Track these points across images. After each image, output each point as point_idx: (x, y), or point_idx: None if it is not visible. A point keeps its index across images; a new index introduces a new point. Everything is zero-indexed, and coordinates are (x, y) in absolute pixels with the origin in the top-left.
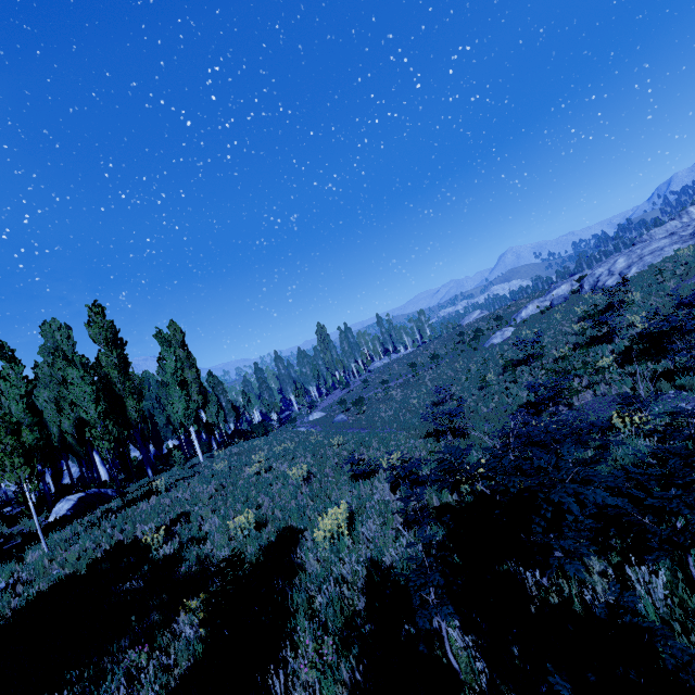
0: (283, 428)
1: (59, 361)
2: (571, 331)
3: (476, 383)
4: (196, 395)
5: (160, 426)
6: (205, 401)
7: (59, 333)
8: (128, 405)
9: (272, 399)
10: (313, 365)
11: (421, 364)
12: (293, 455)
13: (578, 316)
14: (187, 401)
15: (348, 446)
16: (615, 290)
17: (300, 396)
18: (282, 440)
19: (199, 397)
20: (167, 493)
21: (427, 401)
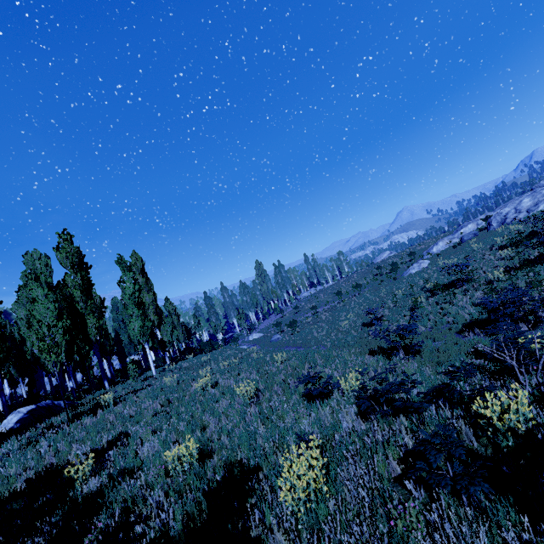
0: (227, 346)
1: (31, 282)
2: (495, 258)
3: (404, 306)
4: (152, 316)
5: (125, 343)
6: (160, 321)
7: (38, 262)
8: (89, 322)
9: (218, 321)
10: (252, 294)
11: (344, 293)
12: (238, 370)
13: (497, 245)
14: (143, 319)
15: (292, 363)
16: (539, 218)
17: (241, 319)
18: (227, 356)
19: (155, 318)
20: (113, 408)
21: (357, 322)
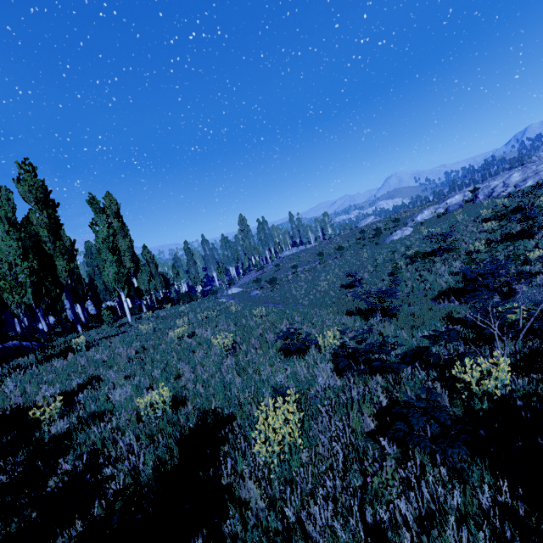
0: (206, 298)
1: None
2: (478, 230)
3: (384, 271)
4: (128, 263)
5: (100, 289)
6: (137, 269)
7: None
8: (58, 264)
9: (197, 274)
10: (234, 249)
11: (326, 254)
12: (216, 322)
13: (482, 218)
14: (117, 266)
15: (270, 318)
16: (527, 193)
17: (222, 273)
18: (205, 308)
19: (131, 265)
20: (85, 352)
21: (336, 283)
